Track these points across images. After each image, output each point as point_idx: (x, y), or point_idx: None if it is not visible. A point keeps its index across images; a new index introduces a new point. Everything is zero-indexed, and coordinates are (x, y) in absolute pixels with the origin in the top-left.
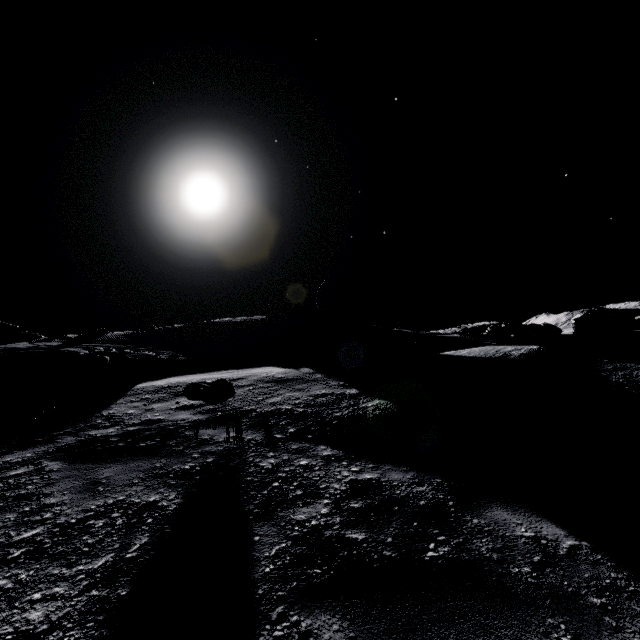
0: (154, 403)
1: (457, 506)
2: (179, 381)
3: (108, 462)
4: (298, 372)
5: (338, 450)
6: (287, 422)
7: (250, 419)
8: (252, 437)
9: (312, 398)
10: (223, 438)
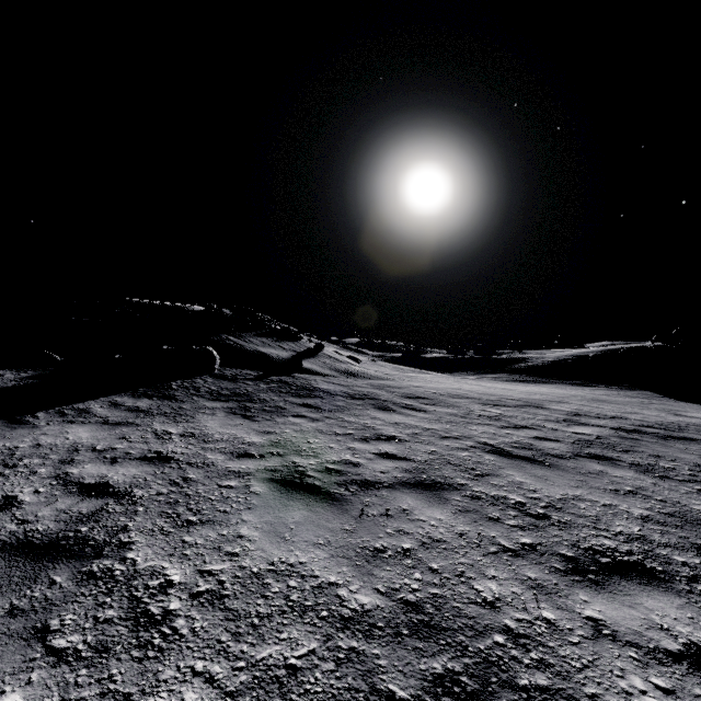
0: None
1: None
2: None
3: None
4: None
5: None
6: None
7: None
8: None
9: None
10: None
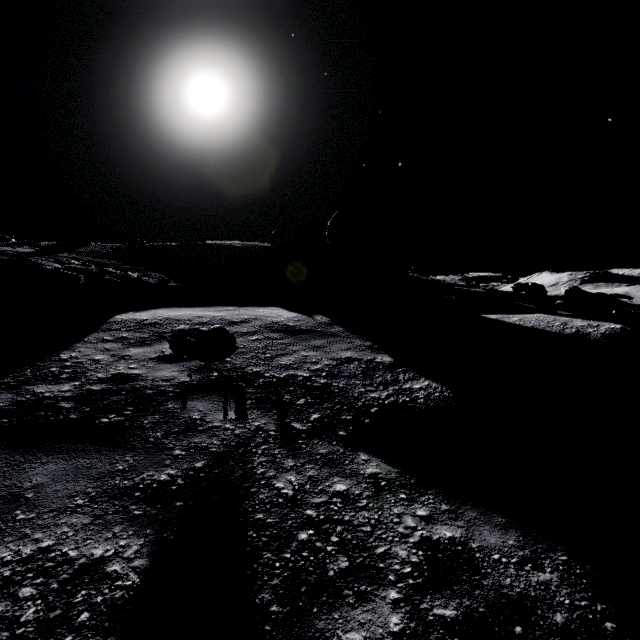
0: (132, 347)
1: (624, 637)
2: (167, 316)
3: (46, 452)
4: (312, 321)
5: (387, 465)
6: (307, 401)
7: (256, 389)
8: (260, 424)
9: (335, 363)
10: (219, 421)
